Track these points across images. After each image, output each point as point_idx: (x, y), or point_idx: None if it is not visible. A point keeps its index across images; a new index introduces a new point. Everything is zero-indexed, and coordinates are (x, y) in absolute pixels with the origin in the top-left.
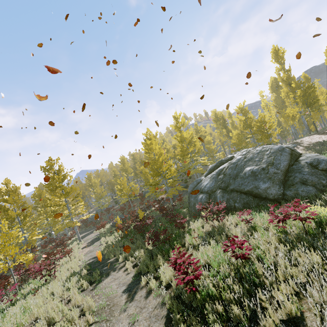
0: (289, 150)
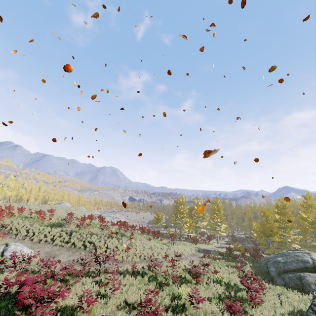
0: (310, 266)
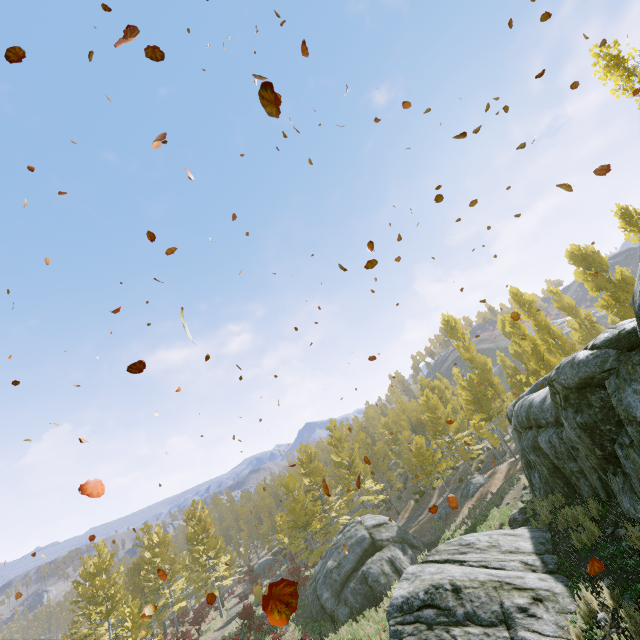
0: (368, 543)
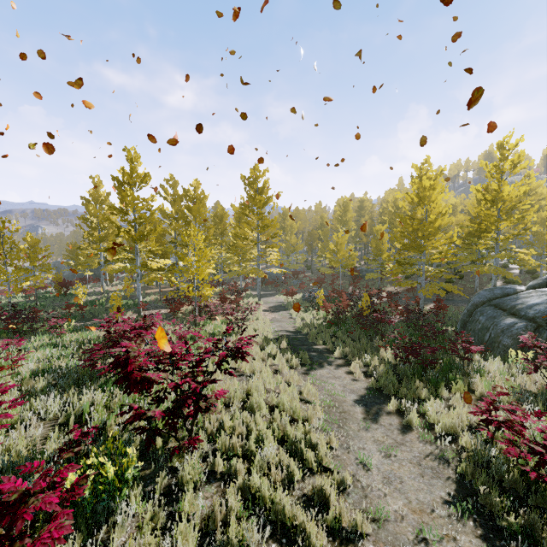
0: None
